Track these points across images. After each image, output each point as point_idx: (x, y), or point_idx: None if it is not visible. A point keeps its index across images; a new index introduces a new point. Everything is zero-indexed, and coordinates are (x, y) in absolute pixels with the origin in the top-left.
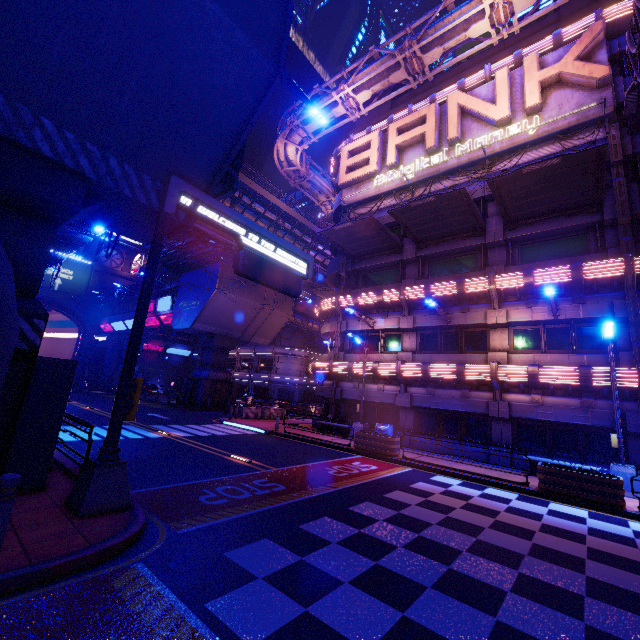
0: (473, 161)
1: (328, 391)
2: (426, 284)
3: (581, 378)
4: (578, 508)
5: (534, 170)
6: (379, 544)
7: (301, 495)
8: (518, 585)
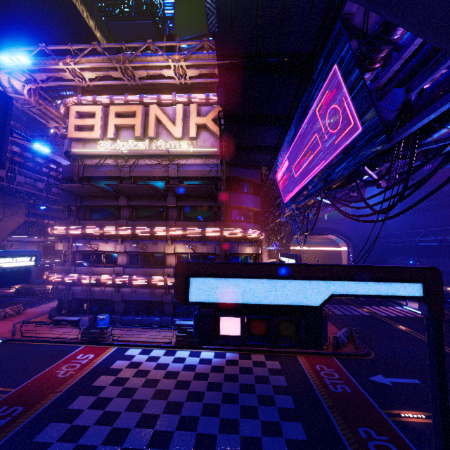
0: (163, 154)
1: (62, 294)
2: (132, 227)
3: None
4: (187, 350)
5: (186, 186)
6: (81, 429)
7: (35, 410)
8: (138, 422)
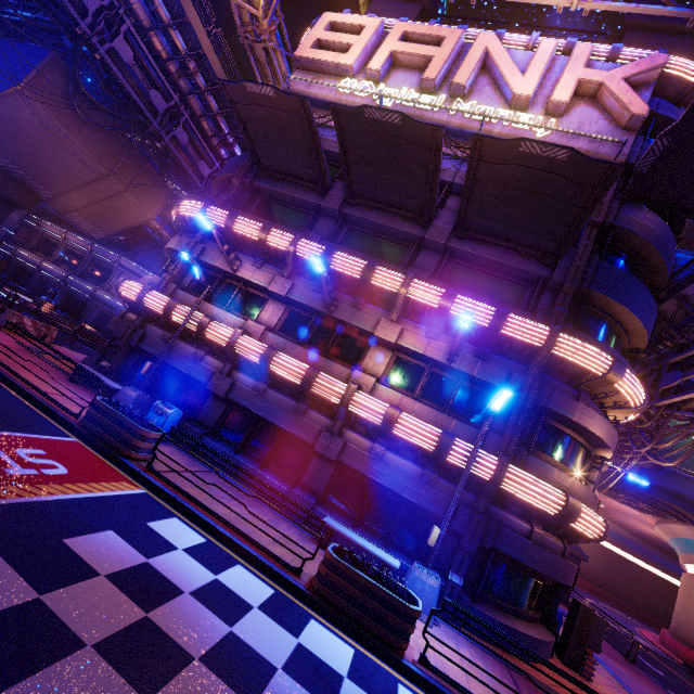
0: (464, 130)
1: (122, 328)
2: (330, 247)
3: (439, 446)
4: (345, 639)
5: (532, 154)
6: None
7: None
8: None
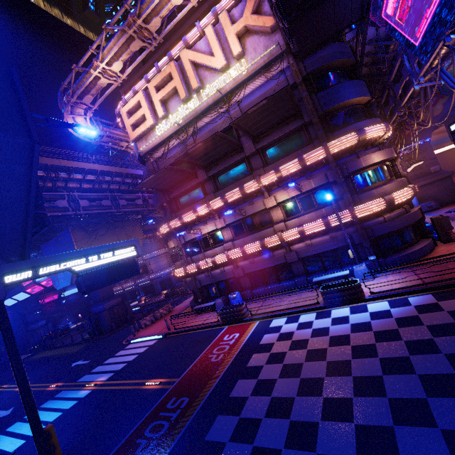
0: (216, 100)
1: (191, 285)
2: (221, 196)
3: (325, 225)
4: (345, 307)
5: (255, 110)
6: (252, 424)
7: (200, 401)
8: (323, 411)
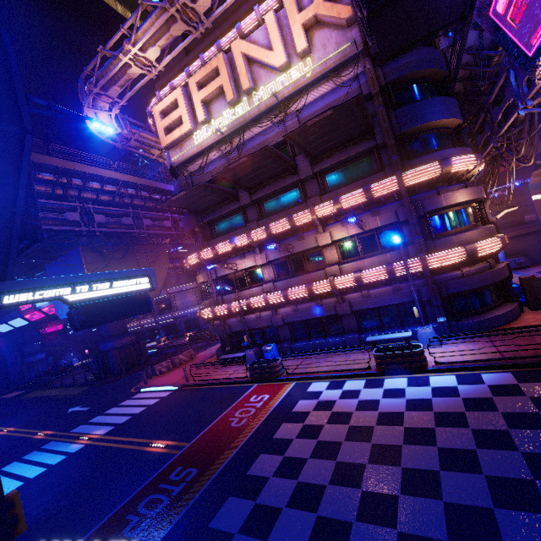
0: (270, 107)
1: (219, 330)
2: (265, 226)
3: (388, 274)
4: (401, 377)
5: (316, 122)
6: (269, 513)
7: (210, 475)
8: (360, 509)
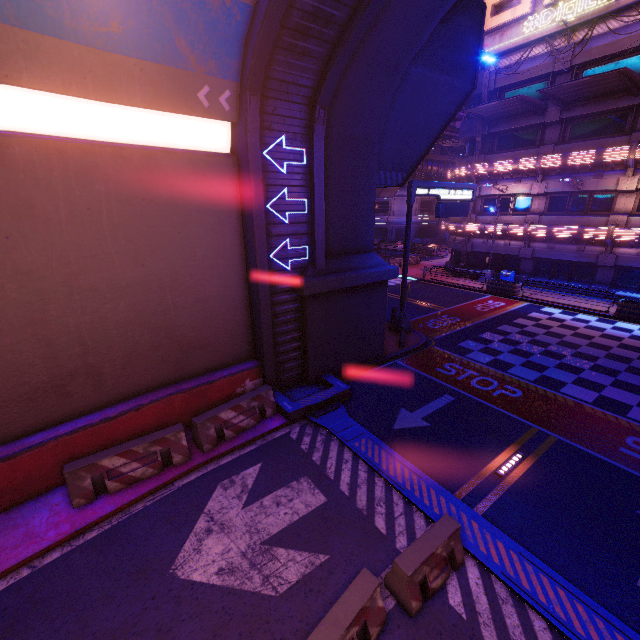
0: None
1: (460, 246)
2: (564, 154)
3: None
4: (635, 325)
5: None
6: (515, 342)
7: (470, 323)
8: (574, 354)
